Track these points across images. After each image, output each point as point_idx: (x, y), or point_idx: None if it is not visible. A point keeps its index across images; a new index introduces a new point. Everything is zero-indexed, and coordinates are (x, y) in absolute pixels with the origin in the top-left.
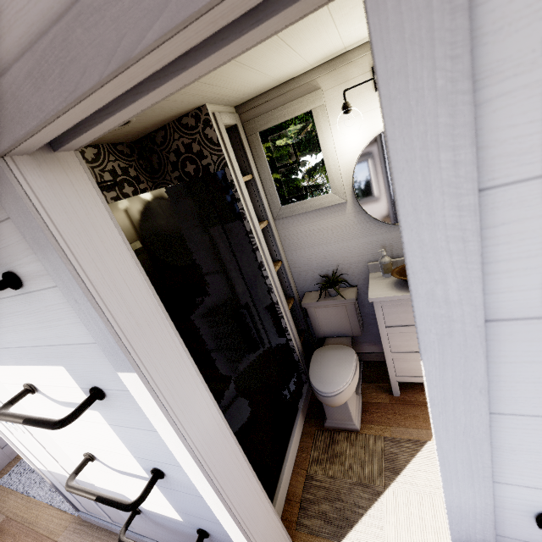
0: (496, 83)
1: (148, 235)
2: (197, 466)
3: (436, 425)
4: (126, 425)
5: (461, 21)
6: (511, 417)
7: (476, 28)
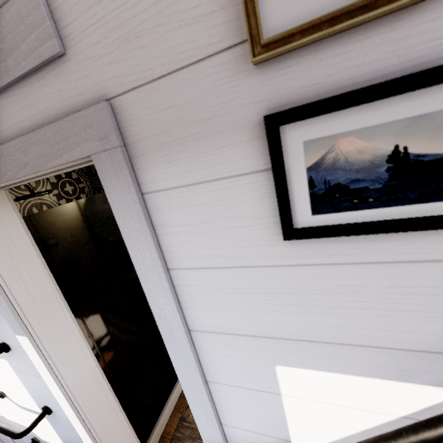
0: (163, 228)
1: (64, 233)
2: (70, 405)
3: (183, 386)
4: (25, 372)
5: (138, 206)
6: (217, 384)
7: (150, 207)
